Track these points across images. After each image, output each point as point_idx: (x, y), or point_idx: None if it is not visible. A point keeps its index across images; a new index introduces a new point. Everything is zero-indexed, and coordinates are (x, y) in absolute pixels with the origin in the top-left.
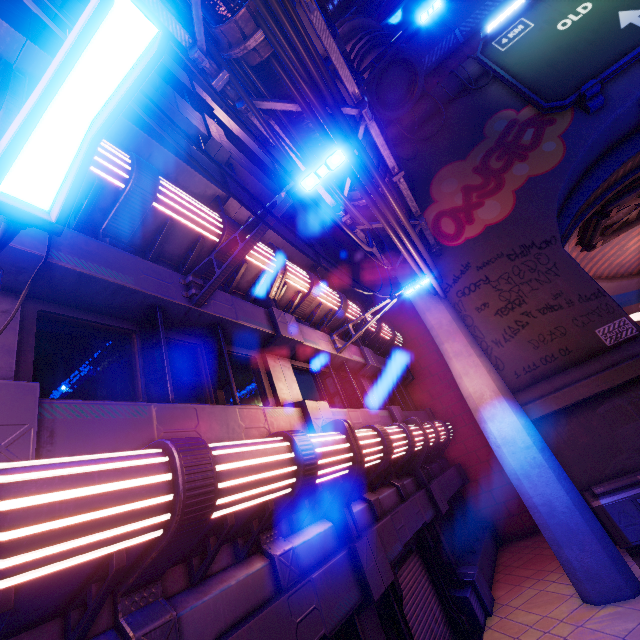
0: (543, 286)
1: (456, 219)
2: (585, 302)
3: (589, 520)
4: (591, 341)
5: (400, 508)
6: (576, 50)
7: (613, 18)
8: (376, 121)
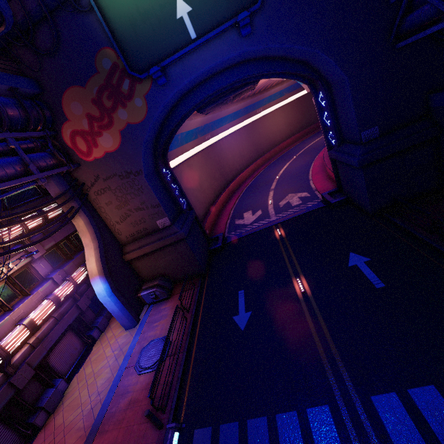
0: (137, 197)
1: (86, 141)
2: (153, 208)
3: (124, 313)
4: (155, 226)
5: (50, 334)
6: (150, 21)
7: (173, 1)
8: None
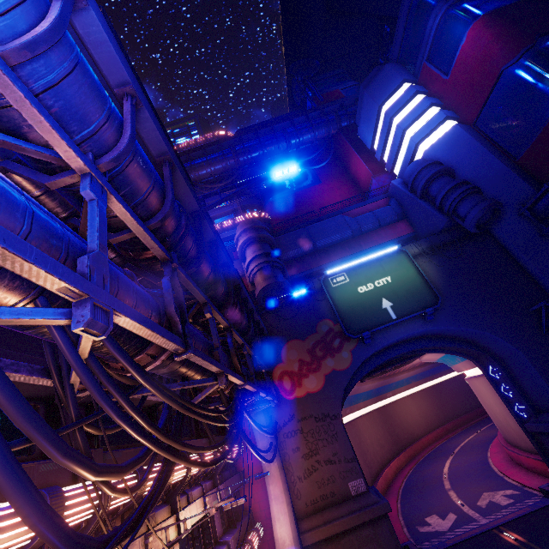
0: (329, 445)
1: (292, 380)
2: (347, 463)
3: None
4: (346, 490)
5: None
6: (364, 308)
7: (380, 300)
8: (260, 335)
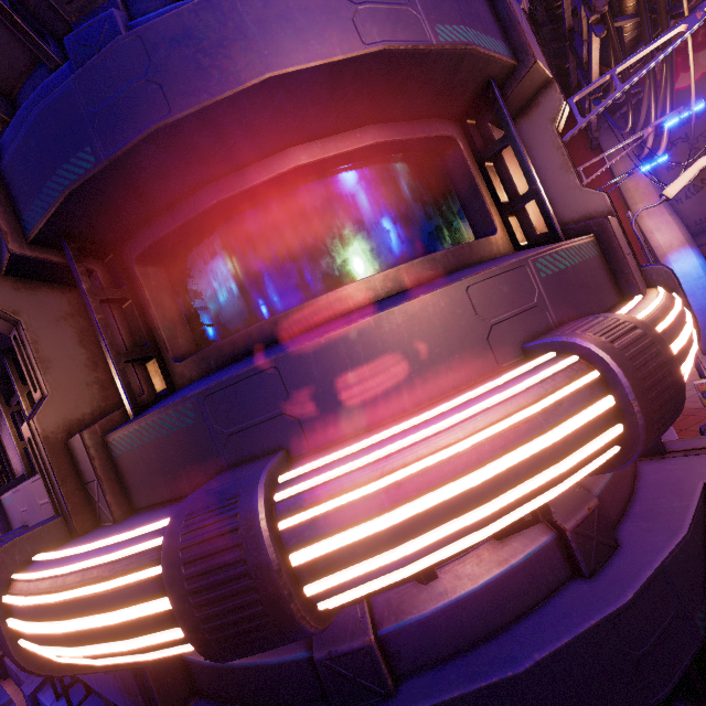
0: None
1: None
2: None
3: None
4: None
5: None
6: None
7: None
8: None
